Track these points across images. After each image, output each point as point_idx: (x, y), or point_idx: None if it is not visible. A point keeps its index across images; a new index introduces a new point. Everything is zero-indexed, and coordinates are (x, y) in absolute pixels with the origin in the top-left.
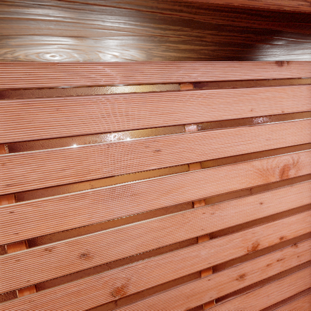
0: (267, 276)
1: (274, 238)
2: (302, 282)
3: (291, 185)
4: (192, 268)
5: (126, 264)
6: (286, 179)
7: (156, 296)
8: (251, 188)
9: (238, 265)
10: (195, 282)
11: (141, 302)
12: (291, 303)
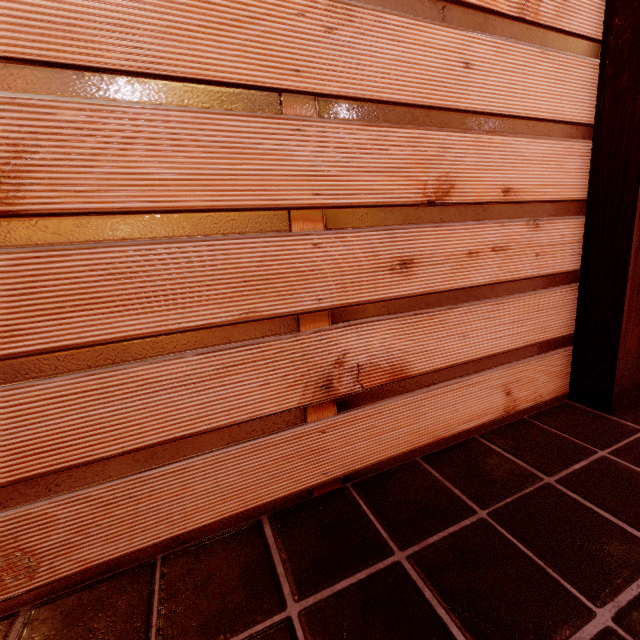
0: (468, 284)
1: (490, 184)
2: (539, 321)
3: (542, 48)
4: (264, 192)
5: (2, 84)
6: (534, 23)
7: (139, 248)
8: (445, 2)
9: (398, 229)
10: (273, 239)
11: (83, 252)
12: (512, 367)
